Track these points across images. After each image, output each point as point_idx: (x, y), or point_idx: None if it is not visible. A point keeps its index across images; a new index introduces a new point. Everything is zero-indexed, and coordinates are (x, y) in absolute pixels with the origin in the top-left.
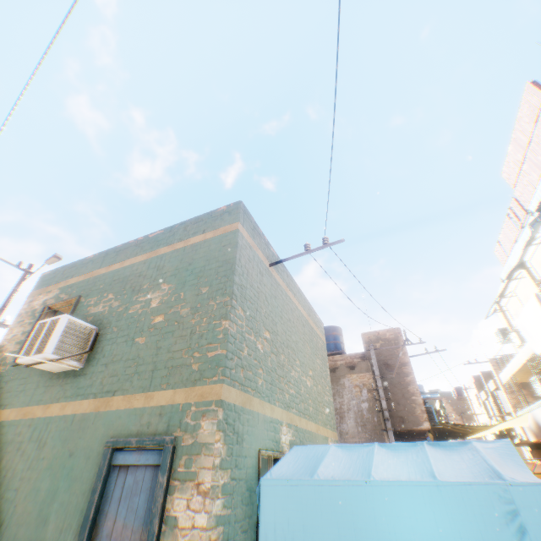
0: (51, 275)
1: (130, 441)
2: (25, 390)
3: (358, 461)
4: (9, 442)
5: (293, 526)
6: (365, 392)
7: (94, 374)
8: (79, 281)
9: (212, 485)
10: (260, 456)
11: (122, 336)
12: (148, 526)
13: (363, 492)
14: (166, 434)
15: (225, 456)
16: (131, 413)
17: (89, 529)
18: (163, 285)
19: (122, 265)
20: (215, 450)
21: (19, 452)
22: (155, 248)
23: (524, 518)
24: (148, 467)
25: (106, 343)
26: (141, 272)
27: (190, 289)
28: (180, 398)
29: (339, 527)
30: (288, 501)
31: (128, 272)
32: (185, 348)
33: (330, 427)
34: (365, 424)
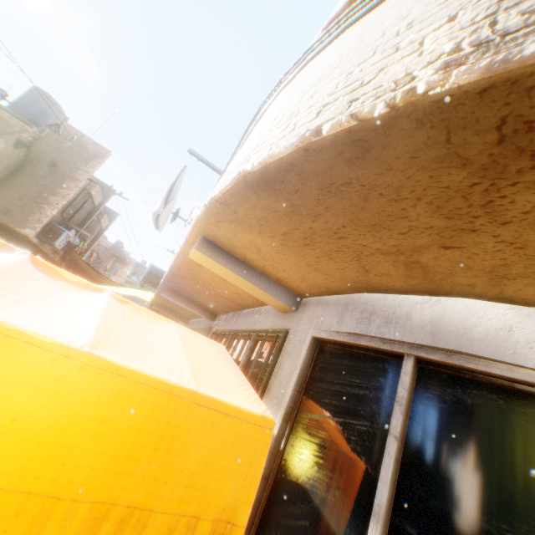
0: None
1: None
2: None
3: None
4: None
5: None
6: None
7: None
8: None
9: None
10: None
11: None
12: None
13: None
14: None
15: None
16: None
17: None
18: None
19: None
20: None
21: None
22: None
23: None
24: None
25: None
26: None
27: None
28: None
29: None
30: None
31: None
32: None
33: None
34: None
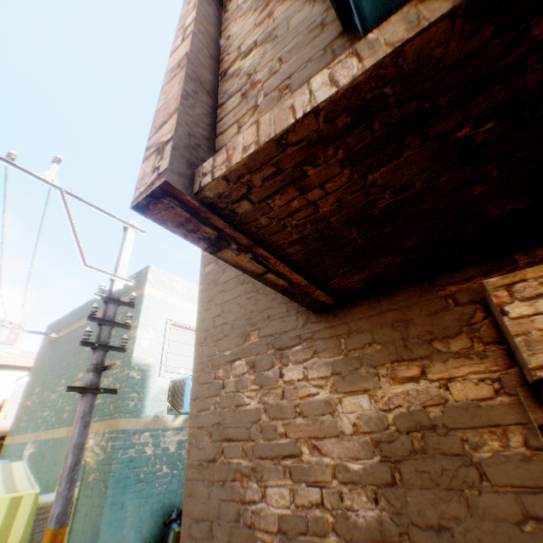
0: None
1: None
2: None
3: None
4: None
5: None
6: None
7: None
8: None
9: None
10: None
11: None
12: None
13: None
14: None
15: None
16: None
17: None
18: None
19: None
20: None
21: None
22: None
23: None
24: None
25: None
26: None
27: None
28: None
29: None
30: None
31: None
32: None
33: (103, 417)
34: None
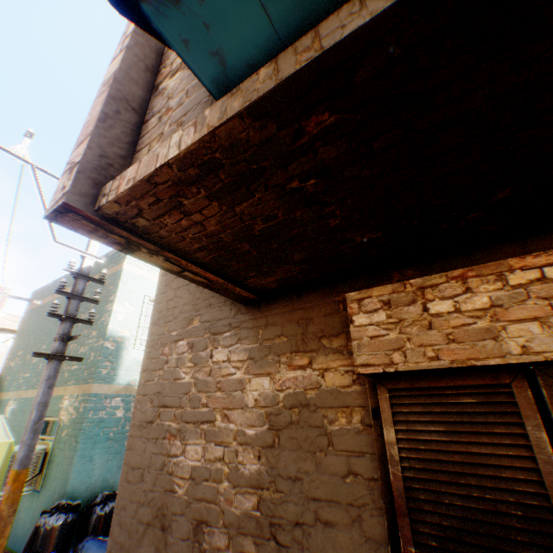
0: None
1: None
2: None
3: None
4: None
5: None
6: None
7: None
8: None
9: None
10: None
11: None
12: None
13: None
14: None
15: None
16: None
17: None
18: None
19: None
20: None
21: None
22: None
23: None
24: None
25: None
26: None
27: None
28: None
29: None
30: None
31: None
32: None
33: (78, 382)
34: None
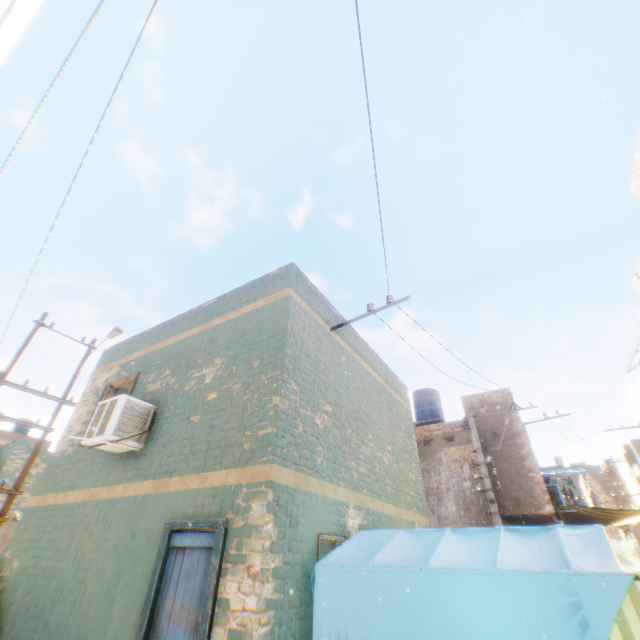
0: (111, 352)
1: (186, 523)
2: (91, 471)
3: (423, 548)
4: (79, 523)
5: (347, 613)
6: (467, 468)
7: (152, 454)
8: (138, 357)
9: (261, 568)
10: (319, 540)
11: (178, 415)
12: (202, 607)
13: (417, 579)
14: (219, 515)
15: (276, 538)
16: (187, 495)
17: (150, 609)
18: (216, 359)
19: (178, 338)
20: (264, 533)
21: (88, 533)
22: (208, 320)
23: (587, 611)
24: (203, 549)
25: (164, 422)
26: (195, 346)
27: (242, 363)
28: (232, 479)
29: (392, 616)
30: (342, 588)
31: (183, 346)
32: (237, 427)
33: (418, 510)
34: (468, 507)
